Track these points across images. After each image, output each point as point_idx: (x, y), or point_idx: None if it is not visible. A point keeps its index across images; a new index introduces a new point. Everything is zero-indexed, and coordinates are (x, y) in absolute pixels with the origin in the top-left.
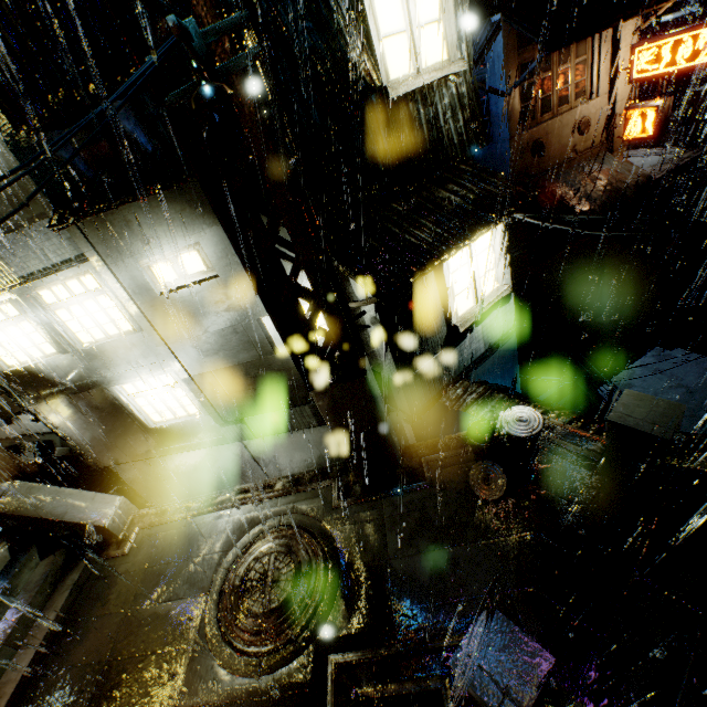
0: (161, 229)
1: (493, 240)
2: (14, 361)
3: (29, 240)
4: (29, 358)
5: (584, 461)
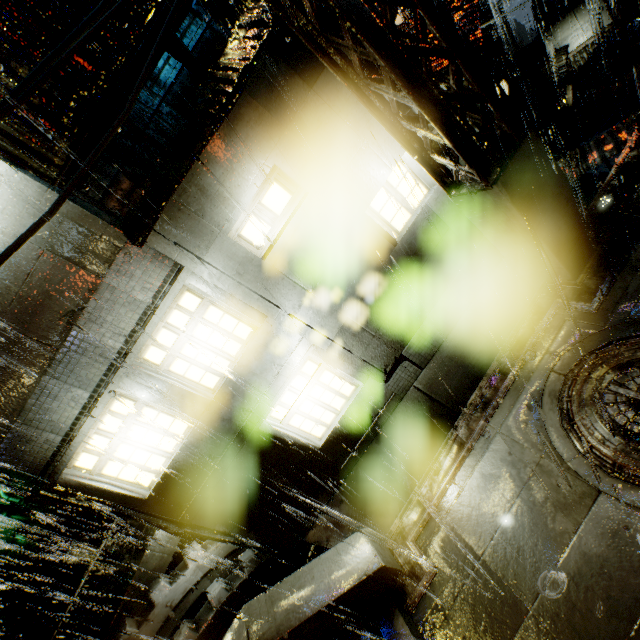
0: (235, 175)
1: None
2: (150, 476)
3: (112, 293)
4: (164, 458)
5: None
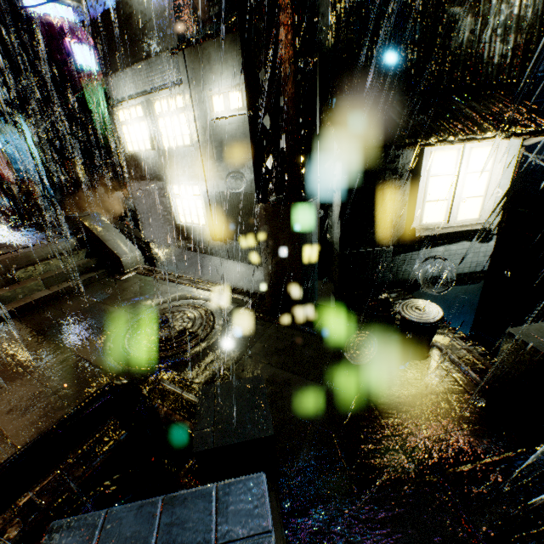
0: (225, 66)
1: (492, 166)
2: (132, 148)
3: (161, 63)
4: (138, 148)
5: (470, 384)
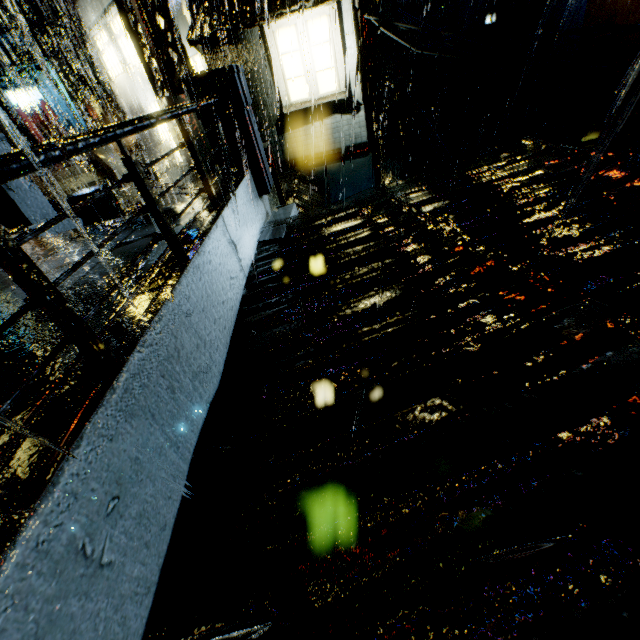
0: None
1: (333, 36)
2: (115, 75)
3: None
4: (118, 74)
5: None
